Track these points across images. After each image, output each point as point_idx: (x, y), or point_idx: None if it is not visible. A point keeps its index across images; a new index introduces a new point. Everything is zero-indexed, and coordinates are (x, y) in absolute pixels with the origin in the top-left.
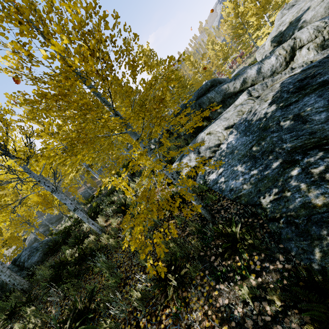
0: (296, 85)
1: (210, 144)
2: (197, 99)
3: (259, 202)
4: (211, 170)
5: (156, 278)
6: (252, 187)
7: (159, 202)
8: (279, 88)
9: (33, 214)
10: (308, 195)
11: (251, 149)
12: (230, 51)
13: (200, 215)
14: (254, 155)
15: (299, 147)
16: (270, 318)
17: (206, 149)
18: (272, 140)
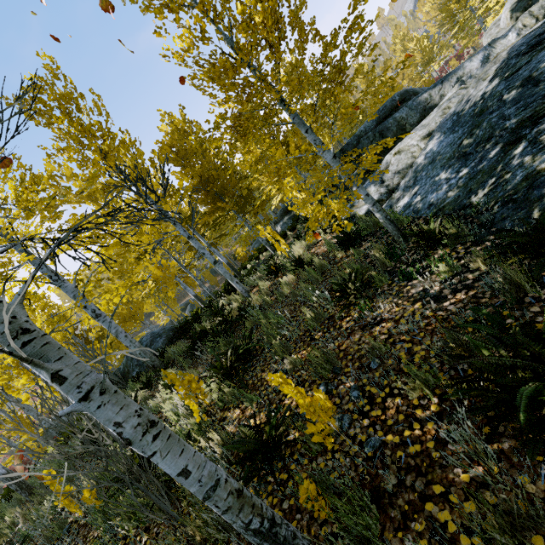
0: (531, 43)
1: (399, 166)
2: (377, 125)
3: (469, 202)
4: (400, 196)
5: (331, 297)
6: (460, 190)
7: (324, 252)
8: (506, 55)
9: (143, 309)
10: (533, 164)
11: (460, 146)
12: (435, 48)
13: (385, 242)
14: (465, 152)
15: (527, 119)
16: (472, 281)
17: (394, 174)
18: (490, 122)
